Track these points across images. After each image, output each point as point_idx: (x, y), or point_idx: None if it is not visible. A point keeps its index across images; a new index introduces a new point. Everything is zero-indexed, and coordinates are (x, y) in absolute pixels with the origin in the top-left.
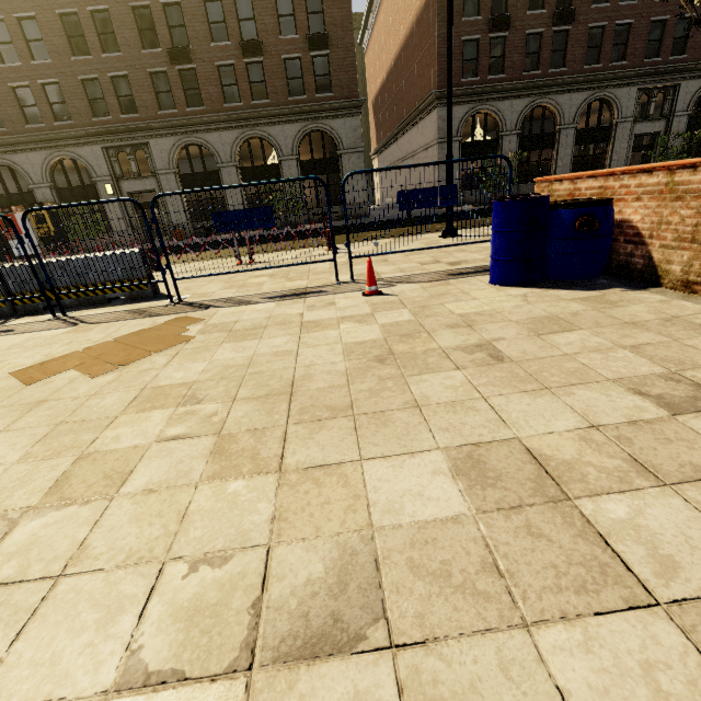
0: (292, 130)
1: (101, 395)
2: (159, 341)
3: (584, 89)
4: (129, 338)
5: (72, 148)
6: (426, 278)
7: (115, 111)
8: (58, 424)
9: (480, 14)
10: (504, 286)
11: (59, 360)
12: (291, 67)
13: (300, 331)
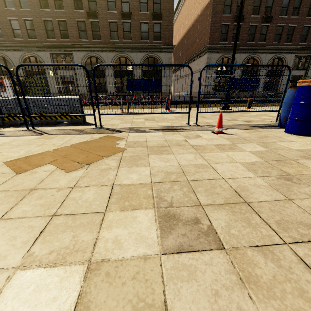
0: (141, 55)
1: (80, 189)
2: (103, 149)
3: (272, 52)
4: (81, 146)
5: (35, 52)
6: (241, 127)
7: (58, 36)
8: (52, 216)
9: (230, 14)
10: (300, 135)
11: (38, 156)
12: (143, 26)
13: (197, 151)
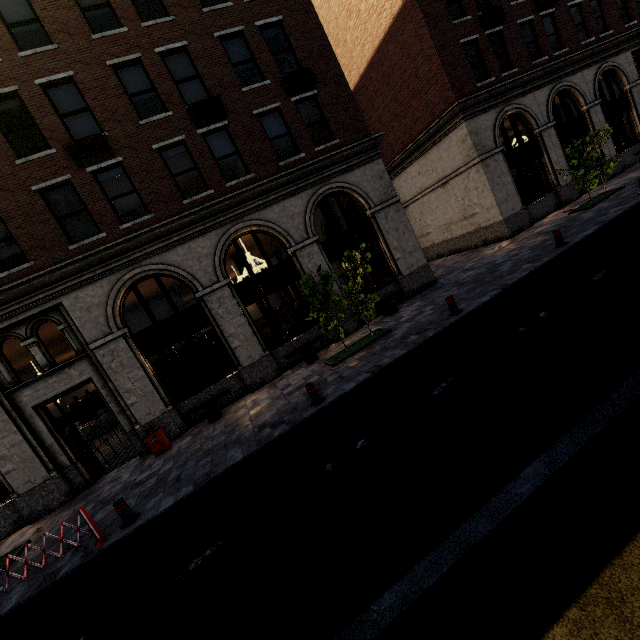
0: (298, 204)
1: None
2: None
3: (590, 64)
4: None
5: None
6: None
7: None
8: None
9: (467, 15)
10: None
11: None
12: (269, 124)
13: None
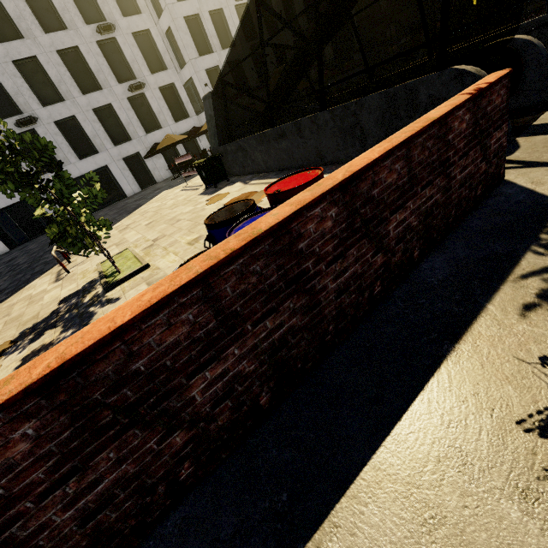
0: None
1: None
2: None
3: None
4: None
5: None
6: None
7: None
8: None
9: None
10: None
11: None
12: None
13: None
